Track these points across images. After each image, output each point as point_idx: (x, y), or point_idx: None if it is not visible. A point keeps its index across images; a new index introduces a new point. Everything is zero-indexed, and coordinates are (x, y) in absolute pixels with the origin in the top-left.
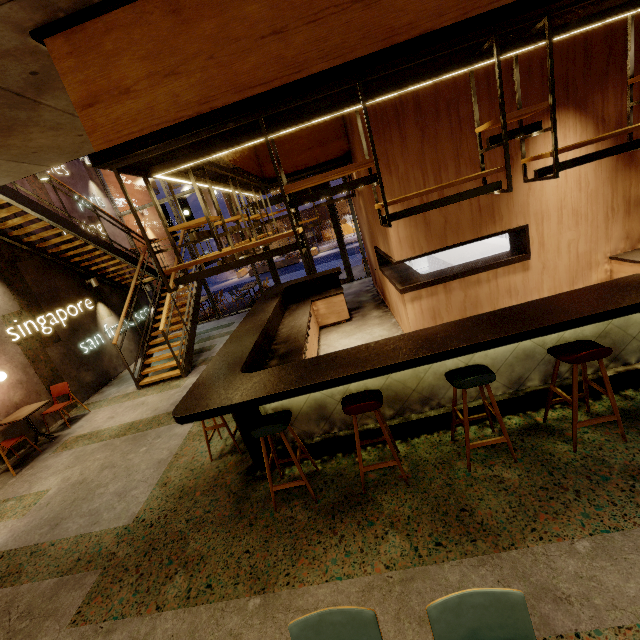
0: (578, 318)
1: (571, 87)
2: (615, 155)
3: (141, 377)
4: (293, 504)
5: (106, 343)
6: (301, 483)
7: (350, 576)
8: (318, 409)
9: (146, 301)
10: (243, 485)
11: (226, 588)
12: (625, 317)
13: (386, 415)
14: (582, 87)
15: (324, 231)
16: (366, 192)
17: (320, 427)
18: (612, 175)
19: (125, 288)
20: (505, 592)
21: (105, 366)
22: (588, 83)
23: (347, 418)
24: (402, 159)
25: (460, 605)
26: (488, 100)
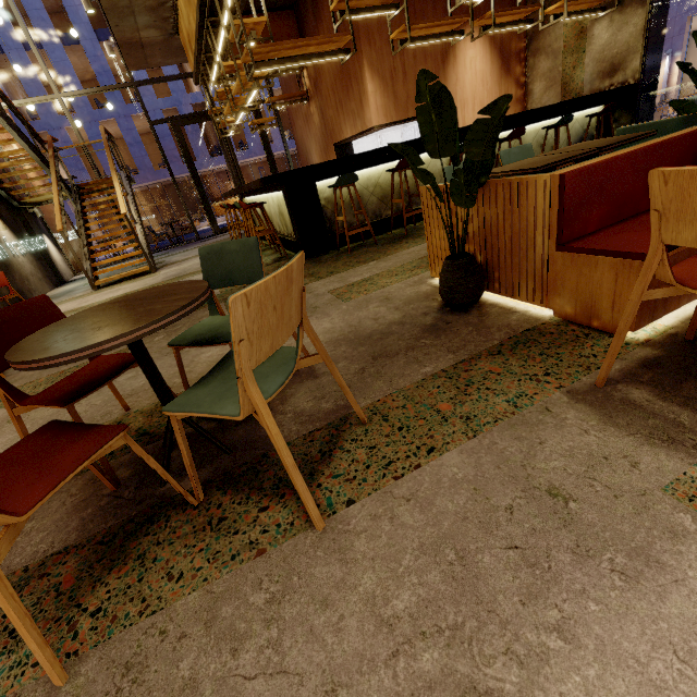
0: (509, 115)
1: (477, 6)
2: (500, 64)
3: (94, 278)
4: (360, 250)
5: (11, 259)
6: (367, 228)
7: (424, 243)
8: (357, 200)
9: (38, 229)
10: (309, 260)
11: (347, 268)
12: (522, 139)
13: (401, 207)
14: (483, 8)
15: (214, 205)
16: (330, 84)
17: (358, 218)
18: (499, 79)
19: (14, 201)
20: (525, 144)
21: (18, 285)
22: (486, 6)
23: (376, 209)
24: (378, 35)
25: (510, 153)
26: (432, 1)
